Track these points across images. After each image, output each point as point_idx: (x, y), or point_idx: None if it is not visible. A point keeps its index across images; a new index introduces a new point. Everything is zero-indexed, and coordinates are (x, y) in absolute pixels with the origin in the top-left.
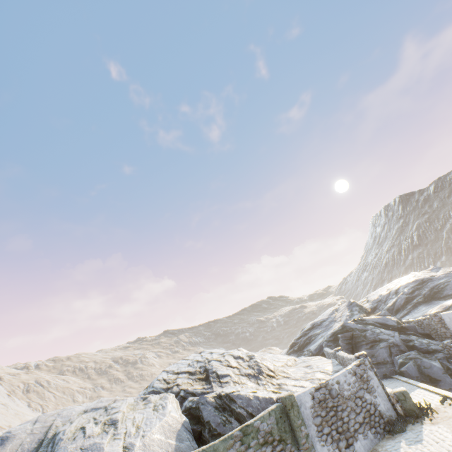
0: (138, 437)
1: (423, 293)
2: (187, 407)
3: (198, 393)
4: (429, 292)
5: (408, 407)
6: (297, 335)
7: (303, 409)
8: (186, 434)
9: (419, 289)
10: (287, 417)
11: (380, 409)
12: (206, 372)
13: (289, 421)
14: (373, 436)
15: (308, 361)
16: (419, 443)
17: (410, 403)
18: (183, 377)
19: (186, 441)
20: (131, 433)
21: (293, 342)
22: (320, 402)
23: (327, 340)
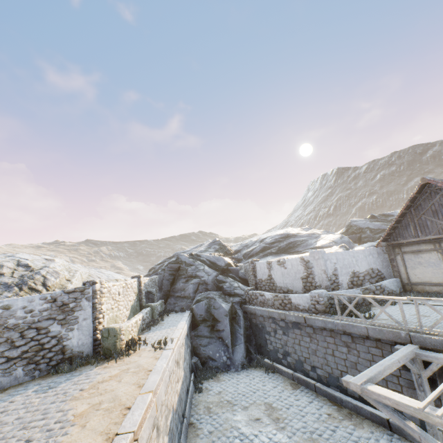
0: None
1: (280, 246)
2: None
3: None
4: (285, 246)
5: (107, 346)
6: (159, 262)
7: None
8: None
9: (280, 241)
10: None
11: (68, 344)
12: None
13: None
14: (25, 374)
15: None
16: (44, 391)
17: (111, 342)
18: None
19: None
20: None
21: (153, 267)
22: None
23: (162, 268)
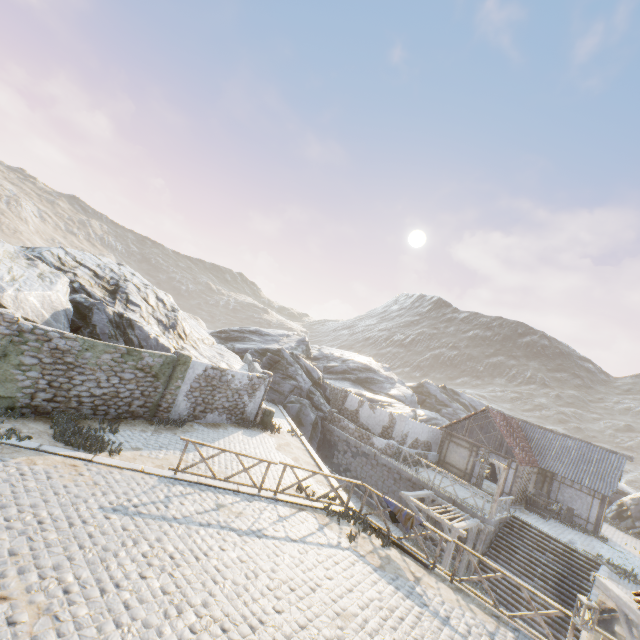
0: (12, 287)
1: (360, 376)
2: (77, 300)
3: (96, 298)
4: (363, 378)
5: (265, 421)
6: (235, 328)
7: (191, 372)
8: (64, 319)
9: (361, 371)
10: (174, 368)
11: (246, 409)
12: (116, 287)
13: (173, 370)
14: (226, 419)
15: (225, 352)
16: (251, 437)
17: (269, 419)
18: (85, 272)
19: (61, 324)
20: (3, 278)
21: (225, 330)
22: (208, 377)
23: (256, 350)
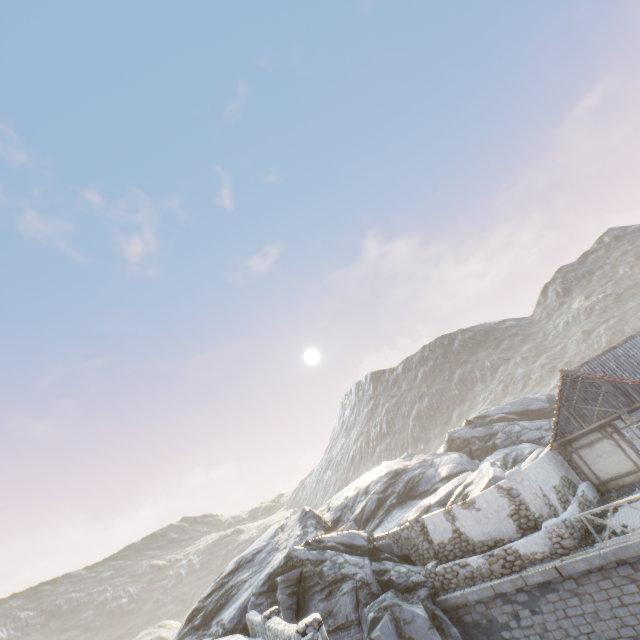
0: None
1: (397, 490)
2: None
3: None
4: (404, 489)
5: None
6: (207, 590)
7: None
8: None
9: (393, 484)
10: None
11: None
12: None
13: None
14: None
15: None
16: None
17: None
18: None
19: None
20: None
21: (195, 608)
22: None
23: (257, 591)
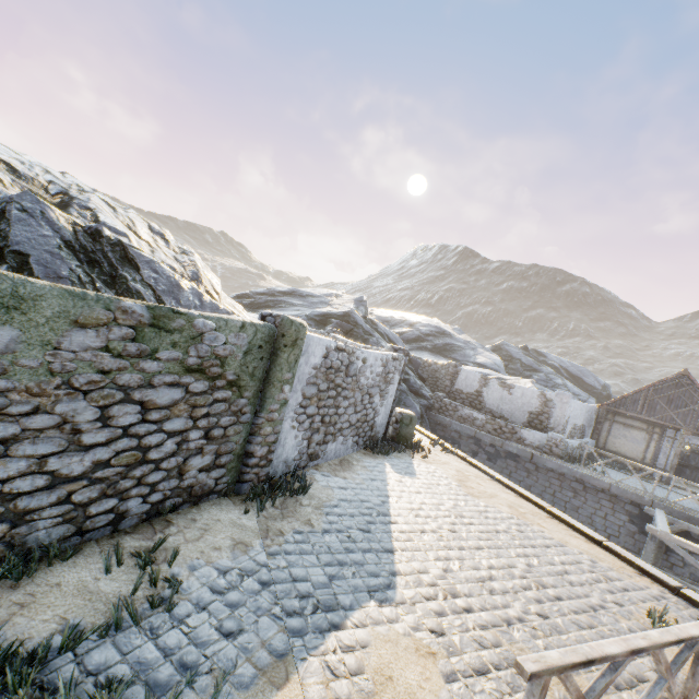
0: None
1: (437, 343)
2: None
3: None
4: (441, 346)
5: (404, 434)
6: (260, 290)
7: (302, 362)
8: None
9: (435, 337)
10: (272, 356)
11: (376, 420)
12: (65, 197)
13: (270, 363)
14: (352, 446)
15: None
16: (412, 476)
17: (410, 431)
18: None
19: None
20: None
21: (246, 294)
22: (330, 370)
23: (310, 316)
